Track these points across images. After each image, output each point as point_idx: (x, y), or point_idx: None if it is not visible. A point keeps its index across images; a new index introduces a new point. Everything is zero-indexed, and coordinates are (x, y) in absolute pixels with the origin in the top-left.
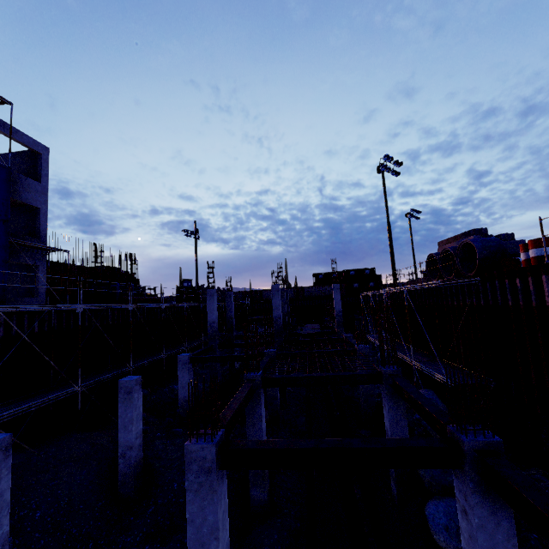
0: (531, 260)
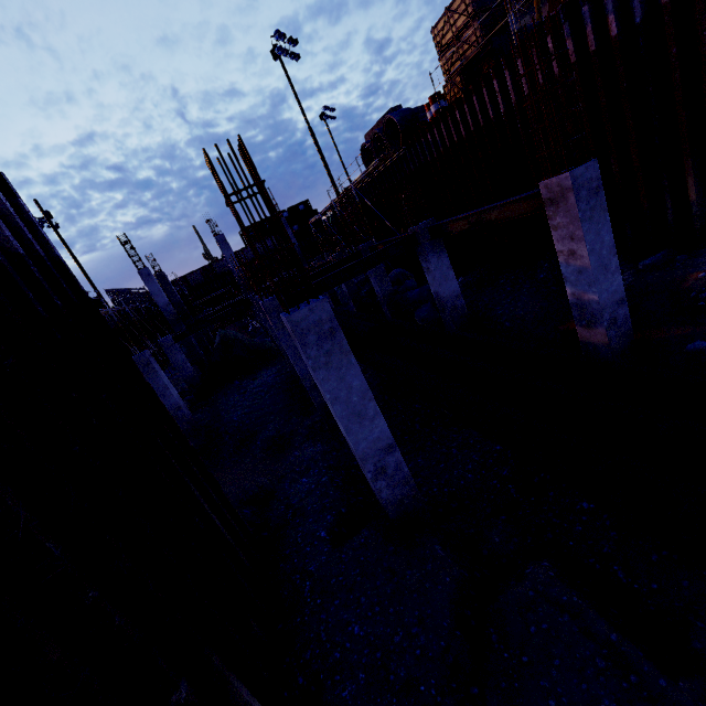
0: (434, 116)
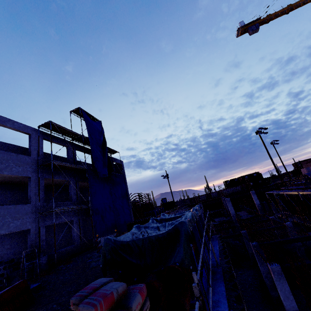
0: None
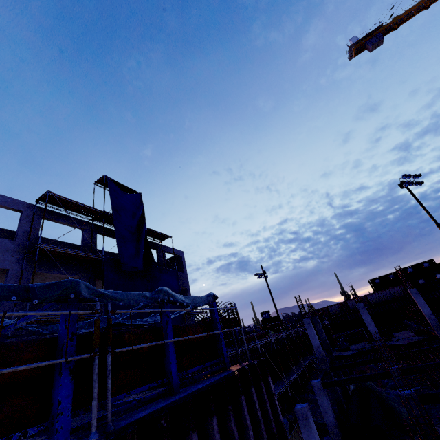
0: None
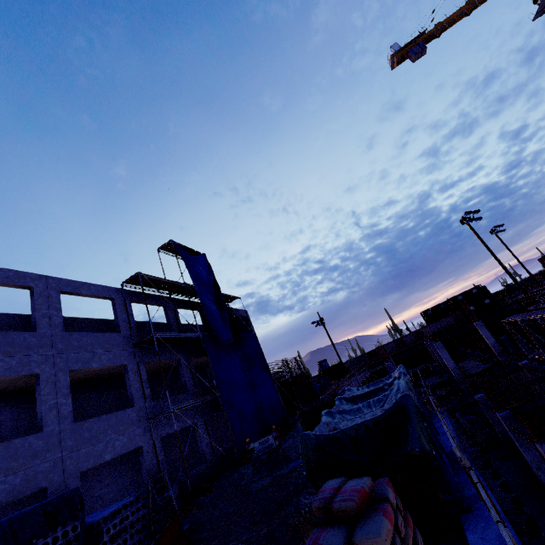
0: None
